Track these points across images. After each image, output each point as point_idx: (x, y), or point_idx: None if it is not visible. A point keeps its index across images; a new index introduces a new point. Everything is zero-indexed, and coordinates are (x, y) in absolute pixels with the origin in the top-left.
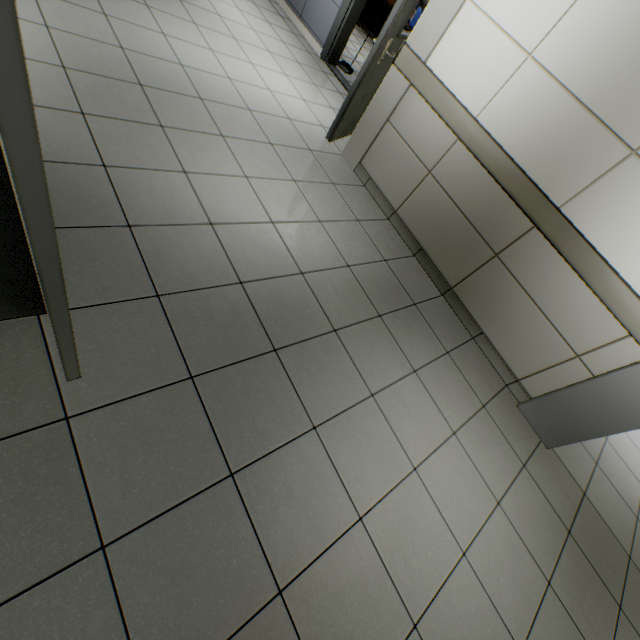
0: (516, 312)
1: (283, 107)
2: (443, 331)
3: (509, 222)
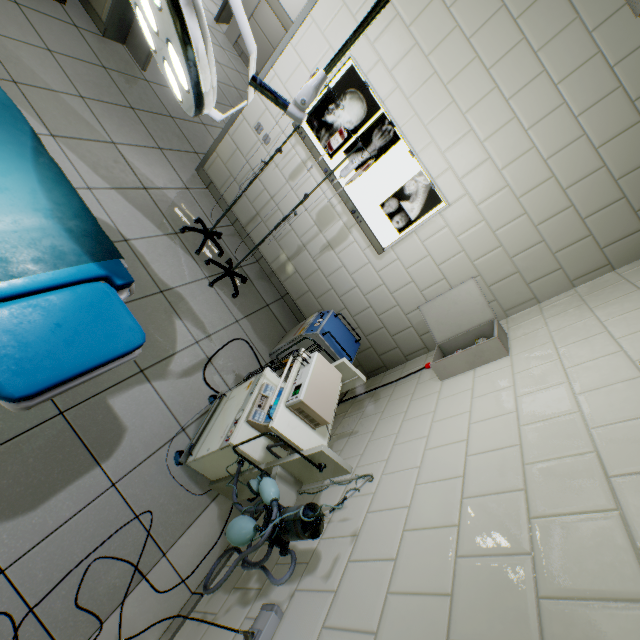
0: None
1: None
2: None
3: None
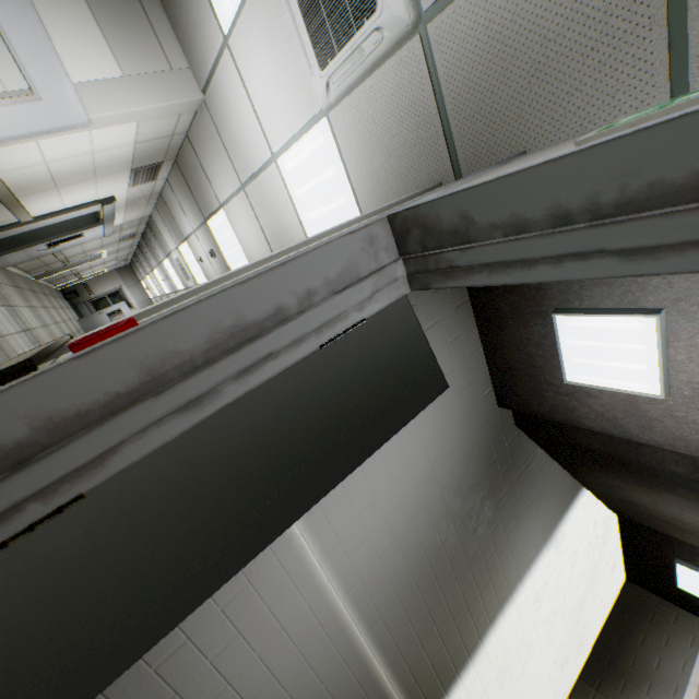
0: None
1: None
2: None
3: None
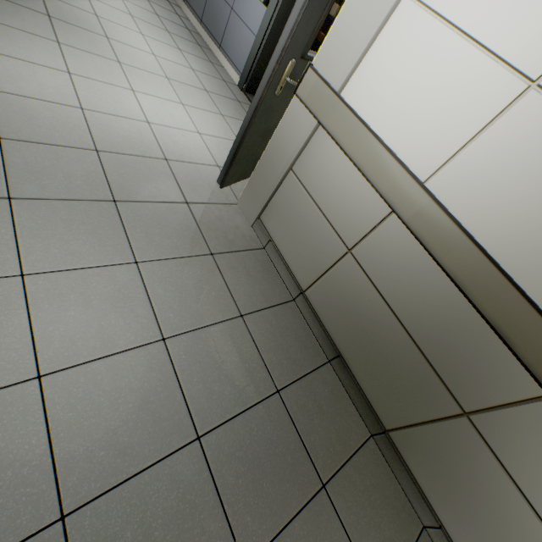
0: (509, 528)
1: (162, 143)
2: (374, 538)
3: (492, 368)
